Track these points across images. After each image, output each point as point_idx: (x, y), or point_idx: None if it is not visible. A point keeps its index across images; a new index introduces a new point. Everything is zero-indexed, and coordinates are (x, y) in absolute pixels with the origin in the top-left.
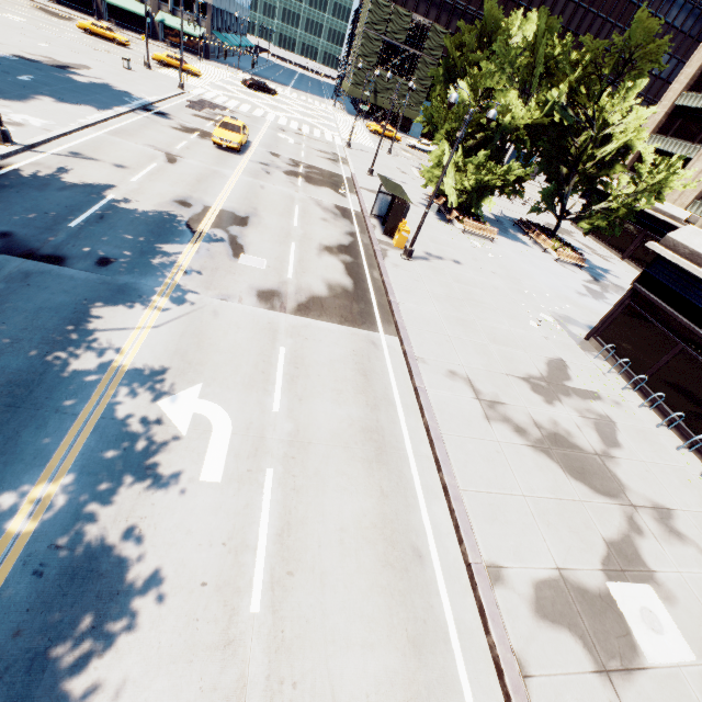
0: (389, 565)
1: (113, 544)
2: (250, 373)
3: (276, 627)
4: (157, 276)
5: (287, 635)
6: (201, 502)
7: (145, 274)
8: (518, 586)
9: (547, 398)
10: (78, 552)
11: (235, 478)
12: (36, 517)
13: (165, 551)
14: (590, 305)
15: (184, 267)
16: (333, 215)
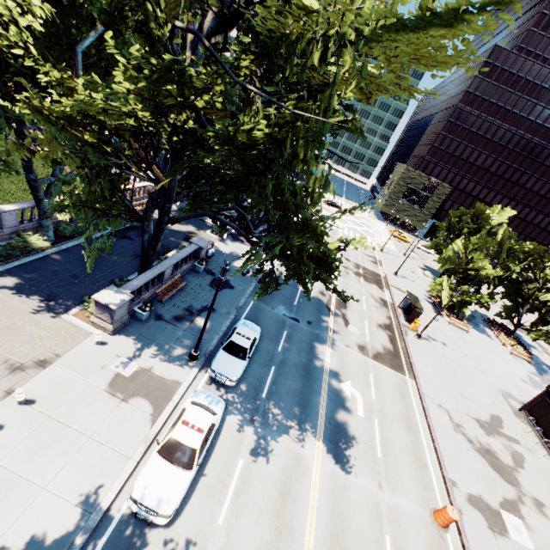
0: (416, 463)
1: (342, 423)
2: (363, 381)
3: (385, 463)
4: (325, 332)
5: (388, 466)
6: (359, 421)
7: (321, 330)
8: (461, 490)
9: (487, 432)
10: (335, 421)
11: (366, 417)
12: (324, 408)
13: (354, 430)
14: (529, 390)
15: (332, 328)
16: (380, 304)
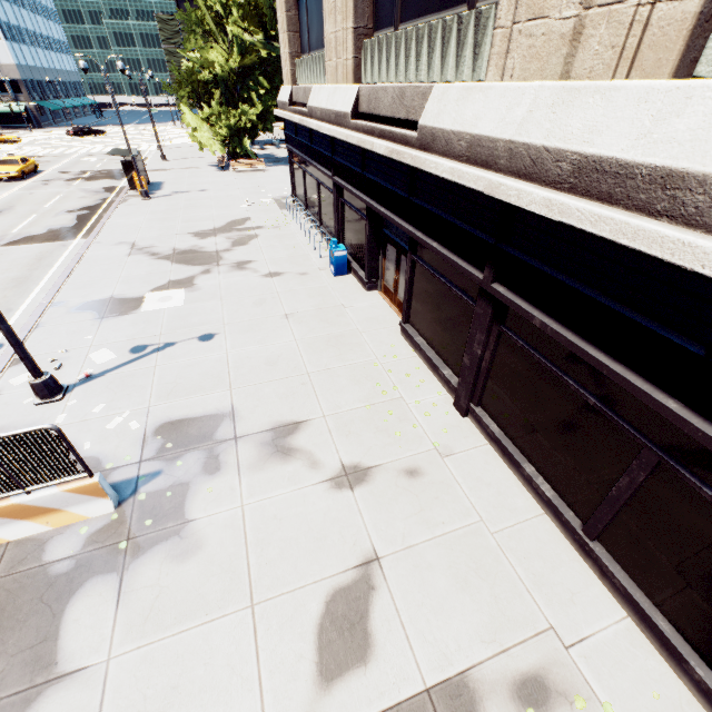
0: None
1: None
2: None
3: None
4: None
5: None
6: None
7: None
8: (71, 305)
9: (204, 237)
10: None
11: None
12: None
13: None
14: None
15: None
16: (95, 193)
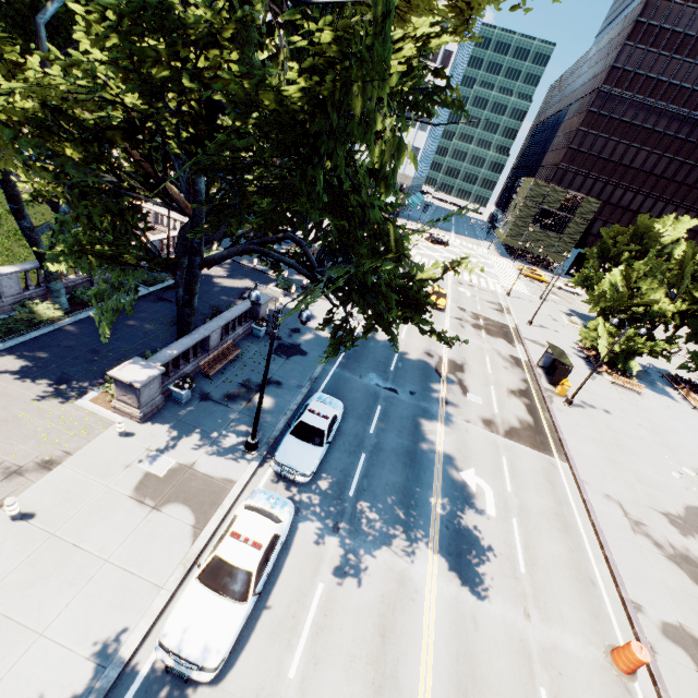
0: (578, 580)
1: (465, 527)
2: (492, 468)
3: (532, 581)
4: (435, 404)
5: (537, 586)
6: (490, 522)
7: (430, 402)
8: (651, 618)
9: (682, 532)
10: (455, 525)
11: (500, 517)
12: (438, 508)
13: (483, 536)
14: None
15: (444, 399)
16: (510, 364)
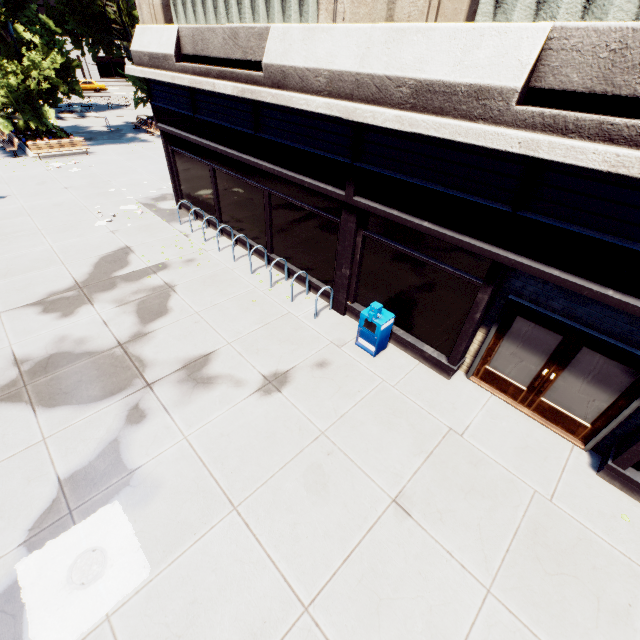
0: None
1: None
2: None
3: None
4: None
5: None
6: None
7: None
8: None
9: (67, 310)
10: None
11: None
12: None
13: None
14: None
15: None
16: None
